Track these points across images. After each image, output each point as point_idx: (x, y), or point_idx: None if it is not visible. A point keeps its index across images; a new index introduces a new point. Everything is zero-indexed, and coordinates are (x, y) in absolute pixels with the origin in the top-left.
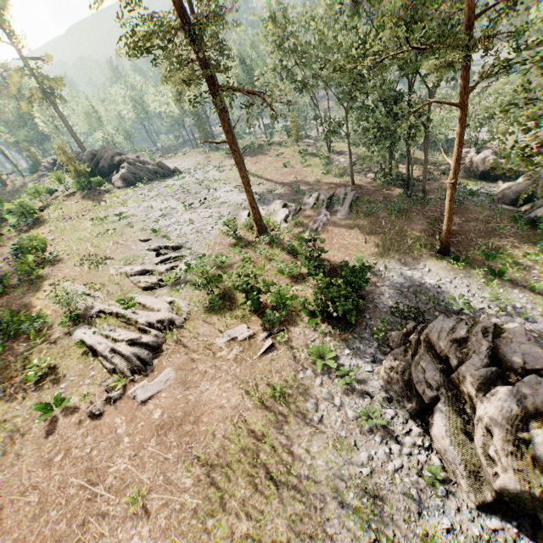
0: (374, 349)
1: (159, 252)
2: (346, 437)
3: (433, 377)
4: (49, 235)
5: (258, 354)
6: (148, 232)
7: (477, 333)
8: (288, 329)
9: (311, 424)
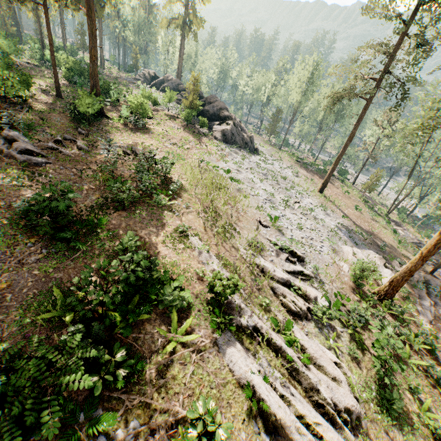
0: None
1: (288, 256)
2: None
3: None
4: (159, 151)
5: None
6: (263, 215)
7: None
8: None
9: None
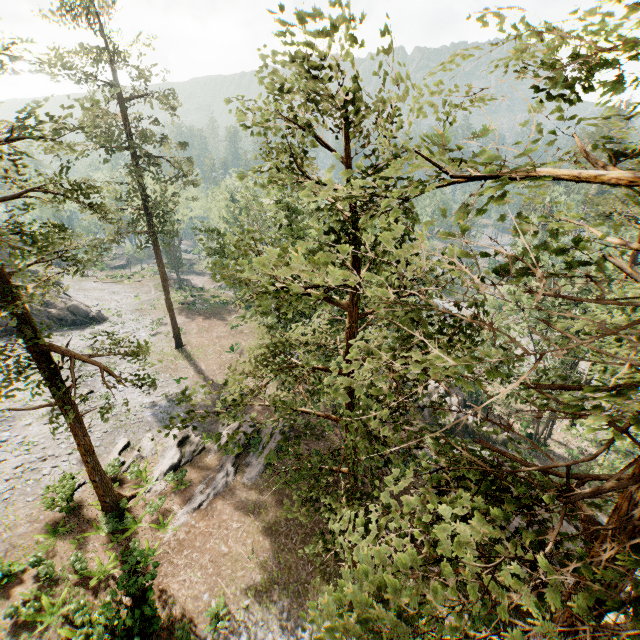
0: None
1: None
2: None
3: None
4: None
5: None
6: None
7: None
8: None
9: None
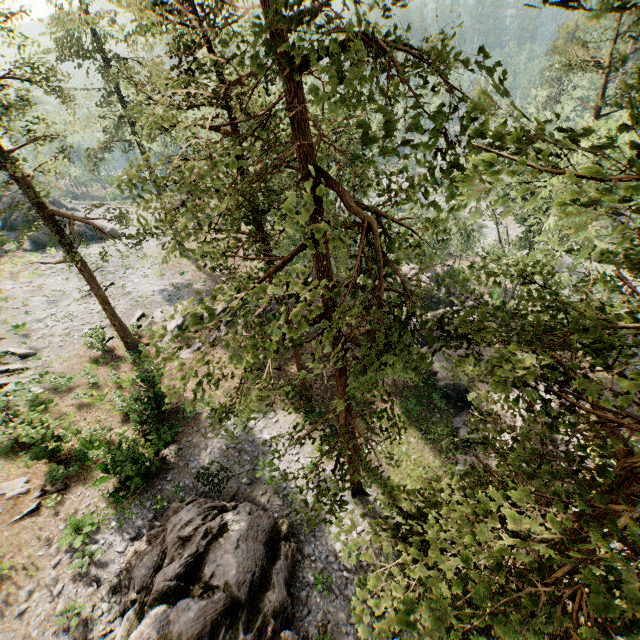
0: (146, 523)
1: None
2: (35, 636)
3: (143, 577)
4: None
5: (15, 519)
6: (11, 327)
7: (199, 534)
8: (71, 488)
9: (9, 618)
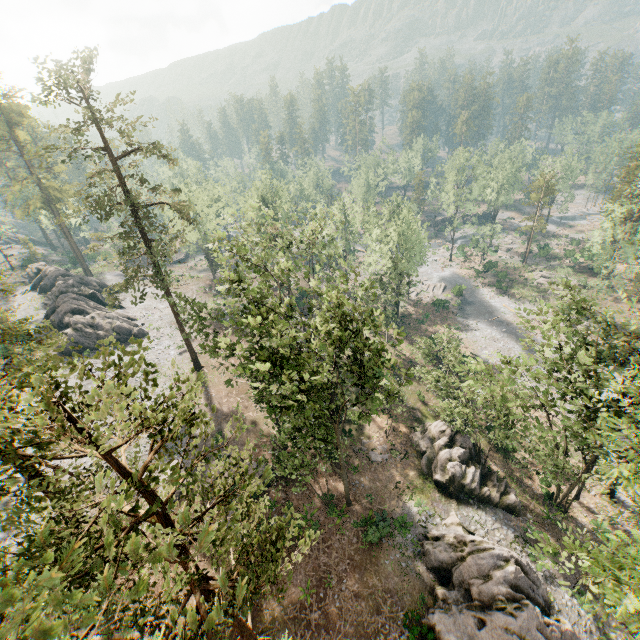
0: None
1: None
2: None
3: None
4: None
5: None
6: None
7: None
8: None
9: None
